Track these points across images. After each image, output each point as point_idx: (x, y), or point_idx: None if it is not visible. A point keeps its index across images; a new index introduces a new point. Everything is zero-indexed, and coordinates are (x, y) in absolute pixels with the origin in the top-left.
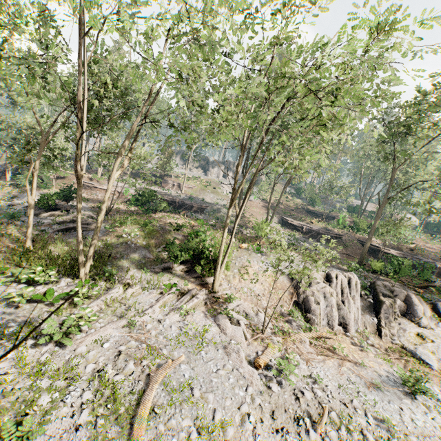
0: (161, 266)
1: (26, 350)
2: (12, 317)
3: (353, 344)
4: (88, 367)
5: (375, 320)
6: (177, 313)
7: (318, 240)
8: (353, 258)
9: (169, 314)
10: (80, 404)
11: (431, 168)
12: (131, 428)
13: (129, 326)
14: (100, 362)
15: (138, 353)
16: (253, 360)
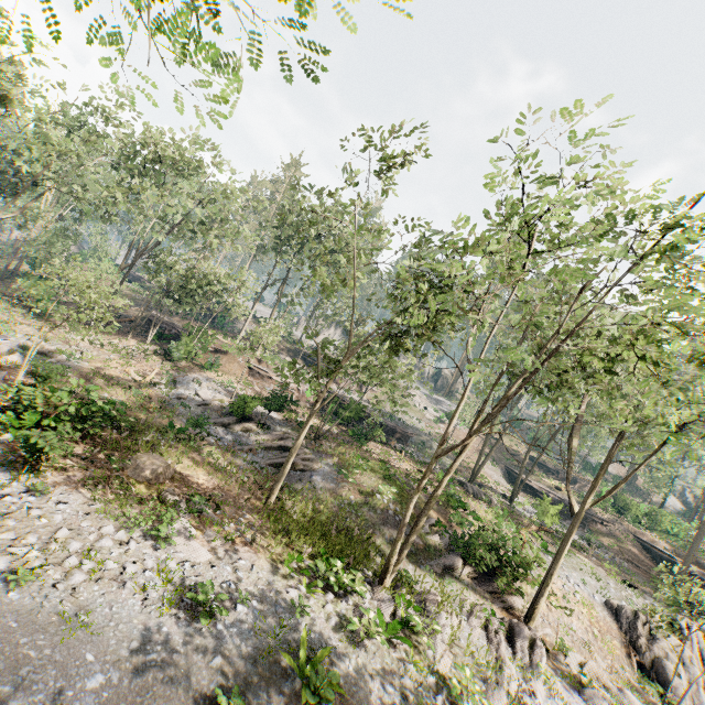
0: (440, 563)
1: None
2: (375, 669)
3: None
4: None
5: None
6: (539, 679)
7: None
8: (646, 573)
9: (529, 679)
10: None
11: None
12: None
13: None
14: None
15: None
16: None
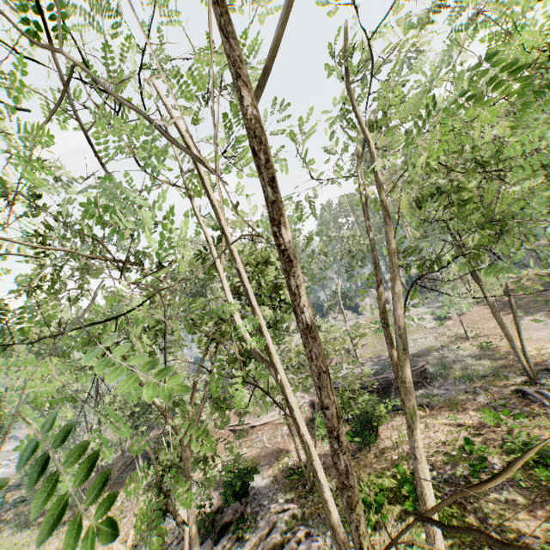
0: None
1: None
2: None
3: None
4: None
5: None
6: None
7: None
8: None
9: None
10: None
11: None
12: None
13: None
14: None
15: None
16: None
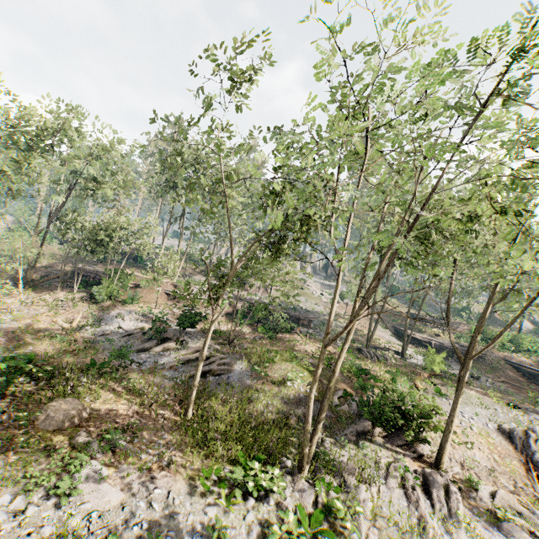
0: (353, 430)
1: None
2: None
3: None
4: None
5: None
6: (460, 528)
7: (456, 361)
8: (520, 389)
9: (451, 531)
10: None
11: None
12: None
13: None
14: None
15: None
16: None
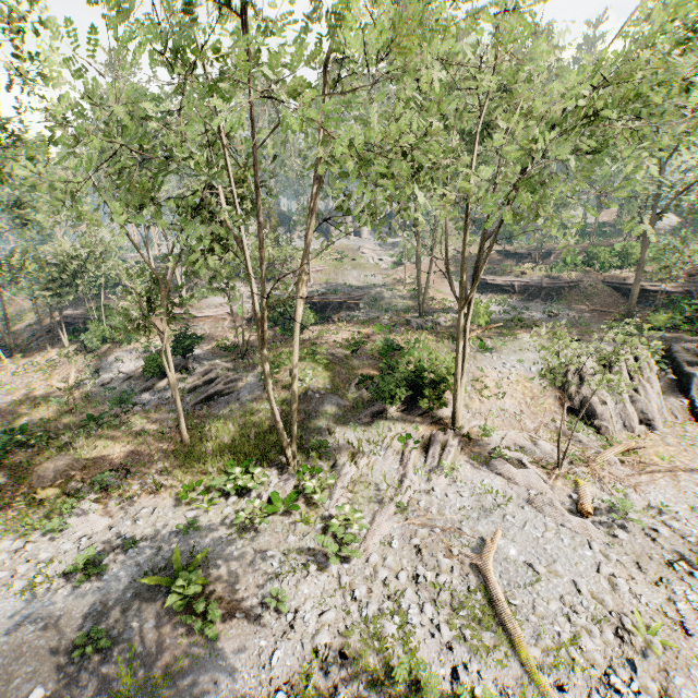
0: (368, 413)
1: (315, 578)
2: (261, 543)
3: (669, 444)
4: (402, 577)
5: (684, 403)
6: (441, 475)
7: (543, 300)
8: (610, 314)
9: (432, 479)
10: (428, 620)
11: (696, 131)
12: (503, 629)
13: (403, 512)
14: (406, 567)
15: (438, 542)
16: (572, 507)
